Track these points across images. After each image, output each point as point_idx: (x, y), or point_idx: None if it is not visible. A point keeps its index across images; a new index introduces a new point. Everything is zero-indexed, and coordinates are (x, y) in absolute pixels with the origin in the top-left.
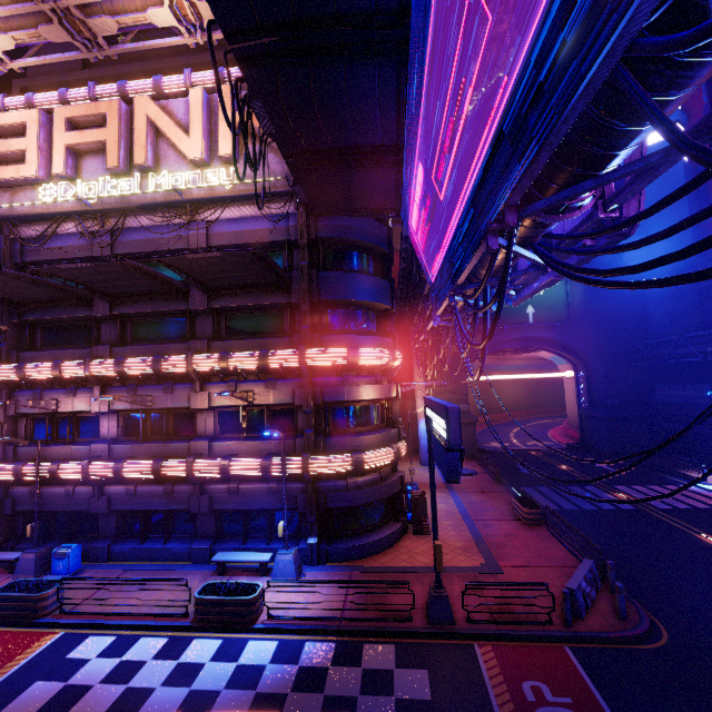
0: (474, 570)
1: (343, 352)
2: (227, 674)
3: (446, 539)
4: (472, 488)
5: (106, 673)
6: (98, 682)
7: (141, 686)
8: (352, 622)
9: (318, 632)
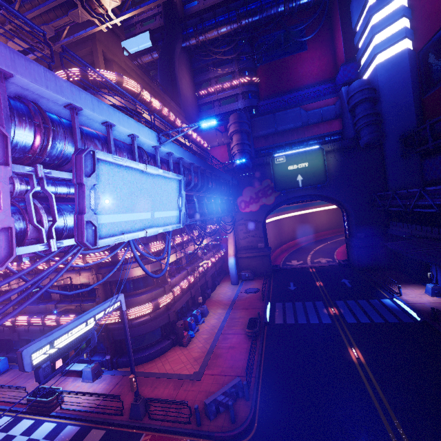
0: (186, 377)
1: (107, 254)
2: None
3: (193, 350)
4: (243, 306)
5: None
6: None
7: None
8: (95, 414)
9: (77, 419)
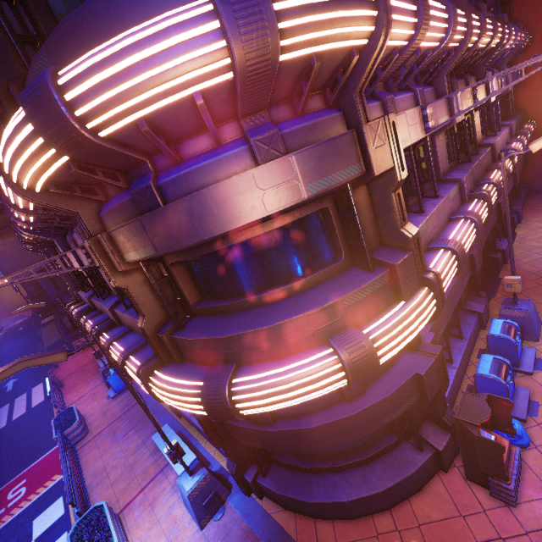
0: None
1: (23, 118)
2: None
3: None
4: None
5: None
6: None
7: None
8: None
9: None
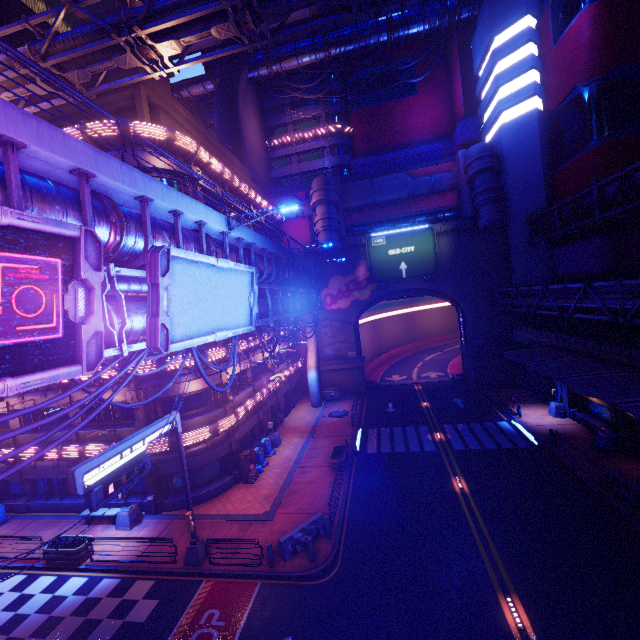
0: (255, 517)
1: (152, 363)
2: (42, 603)
3: (262, 487)
4: (327, 433)
5: None
6: None
7: None
8: (139, 564)
9: (116, 571)
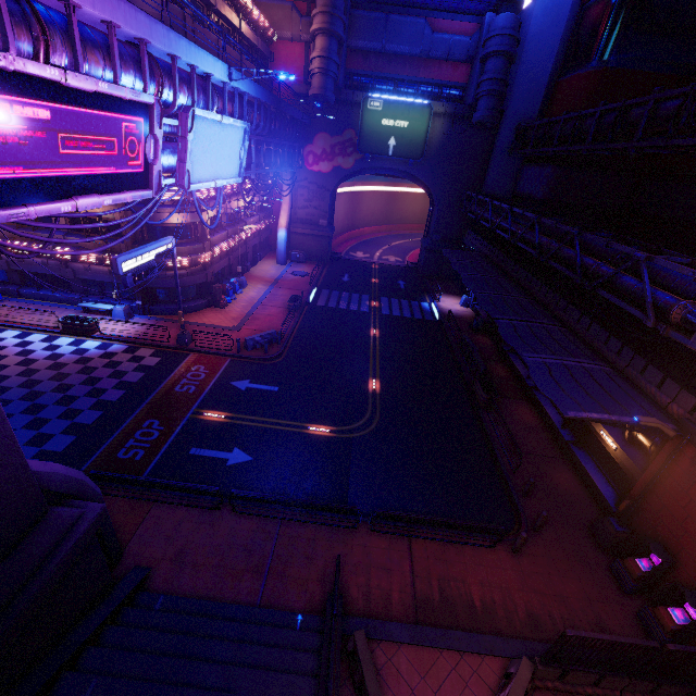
0: (226, 328)
1: None
2: (72, 350)
3: (231, 312)
4: (288, 286)
5: (15, 344)
6: (11, 346)
7: (31, 349)
8: (141, 340)
9: (123, 342)
